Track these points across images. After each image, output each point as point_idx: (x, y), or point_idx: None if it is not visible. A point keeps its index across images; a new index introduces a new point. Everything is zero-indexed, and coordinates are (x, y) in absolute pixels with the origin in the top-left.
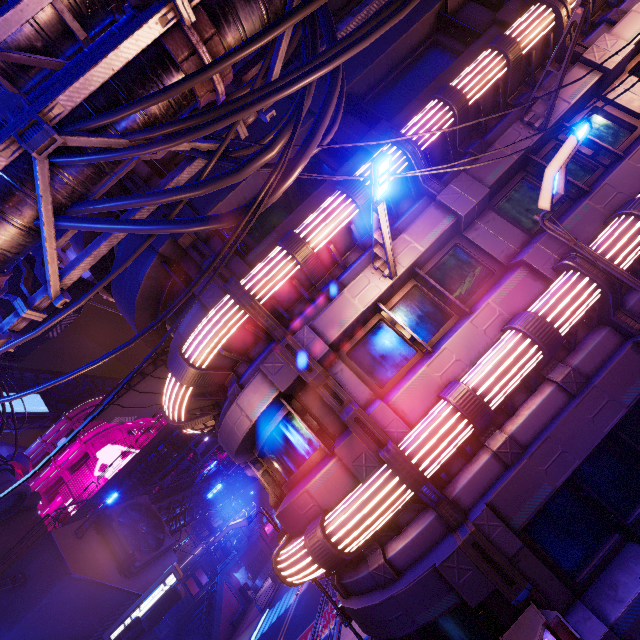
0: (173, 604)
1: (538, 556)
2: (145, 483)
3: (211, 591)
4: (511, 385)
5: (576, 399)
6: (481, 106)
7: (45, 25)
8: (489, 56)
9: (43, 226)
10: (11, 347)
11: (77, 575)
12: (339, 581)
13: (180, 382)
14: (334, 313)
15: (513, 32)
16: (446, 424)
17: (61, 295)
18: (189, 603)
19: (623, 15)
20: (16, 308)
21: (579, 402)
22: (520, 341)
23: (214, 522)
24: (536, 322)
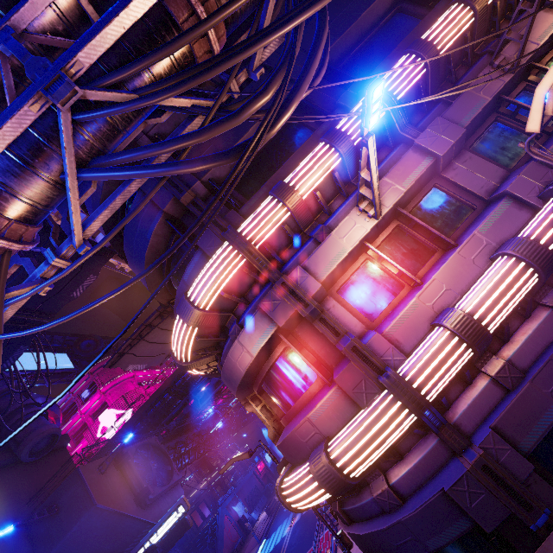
0: (183, 532)
1: (548, 481)
2: (154, 427)
3: (213, 522)
4: (508, 309)
5: None
6: (451, 56)
7: (65, 10)
8: (456, 9)
9: (67, 177)
10: (43, 287)
11: (101, 505)
12: (341, 508)
13: (187, 323)
14: (324, 253)
15: None
16: (444, 349)
17: (84, 244)
18: (195, 533)
19: None
20: (46, 257)
21: None
22: (514, 265)
23: (213, 461)
24: (529, 246)
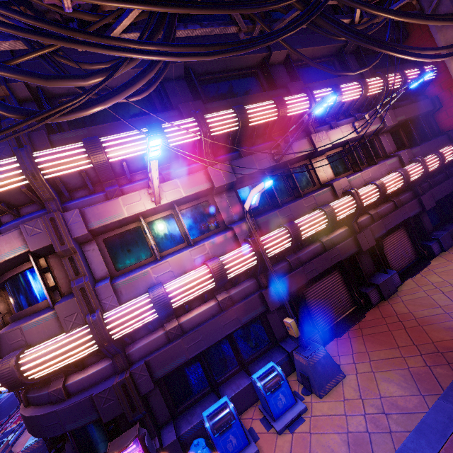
0: None
1: (164, 394)
2: None
3: None
4: (191, 296)
5: (222, 313)
6: (256, 129)
7: None
8: (271, 105)
9: None
10: None
11: None
12: (25, 394)
13: None
14: (105, 209)
15: (288, 100)
16: (141, 309)
17: None
18: None
19: (337, 127)
20: None
21: (222, 315)
22: (207, 273)
23: None
24: (219, 266)
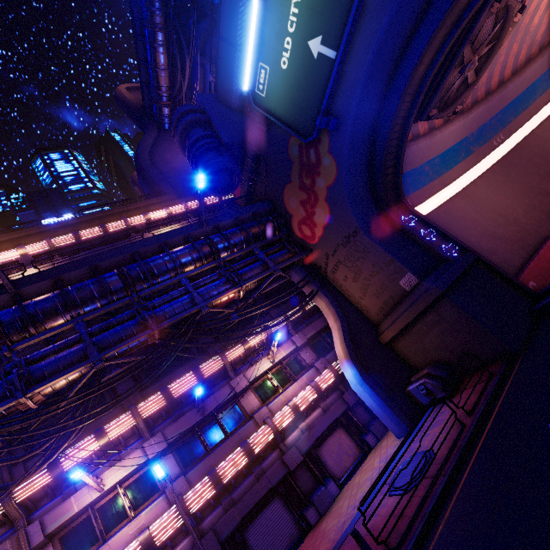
0: None
1: None
2: None
3: None
4: None
5: None
6: (182, 397)
7: None
8: (191, 376)
9: None
10: None
11: None
12: None
13: None
14: (60, 511)
15: (204, 366)
16: None
17: None
18: None
19: (256, 363)
20: None
21: None
22: (137, 547)
23: None
24: (146, 536)
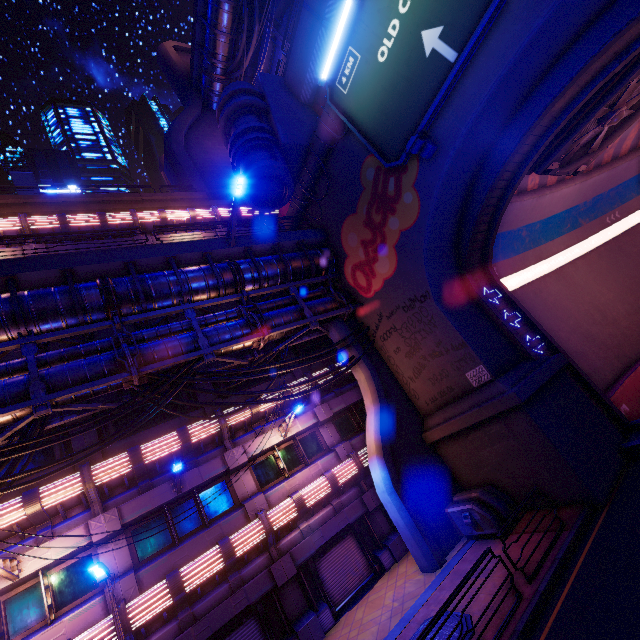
0: None
1: None
2: None
3: None
4: None
5: None
6: (156, 463)
7: None
8: (174, 437)
9: None
10: None
11: None
12: None
13: None
14: None
15: (194, 428)
16: None
17: None
18: None
19: (262, 433)
20: None
21: None
22: None
23: None
24: None
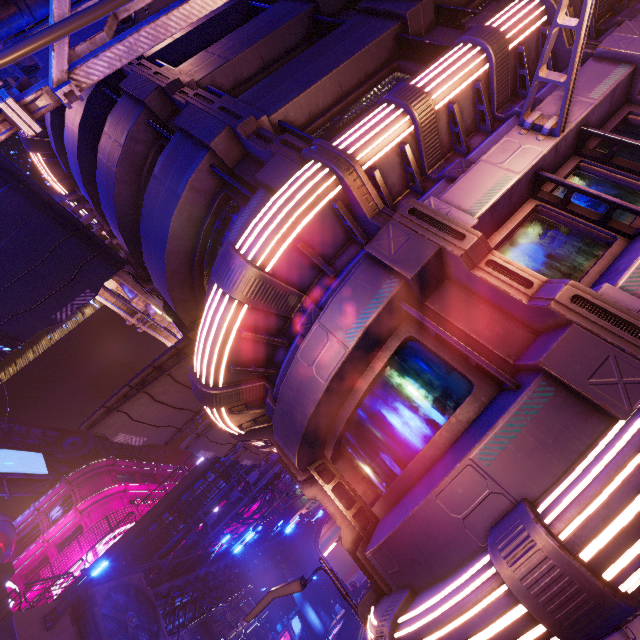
0: None
1: None
2: (141, 563)
3: None
4: None
5: None
6: None
7: None
8: None
9: None
10: None
11: None
12: None
13: (229, 293)
14: (472, 184)
15: None
16: None
17: (68, 80)
18: None
19: None
20: None
21: None
22: None
23: (217, 628)
24: None
